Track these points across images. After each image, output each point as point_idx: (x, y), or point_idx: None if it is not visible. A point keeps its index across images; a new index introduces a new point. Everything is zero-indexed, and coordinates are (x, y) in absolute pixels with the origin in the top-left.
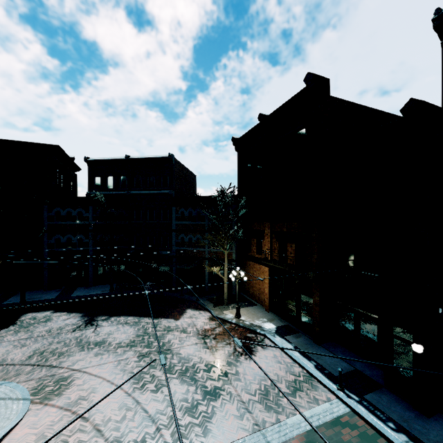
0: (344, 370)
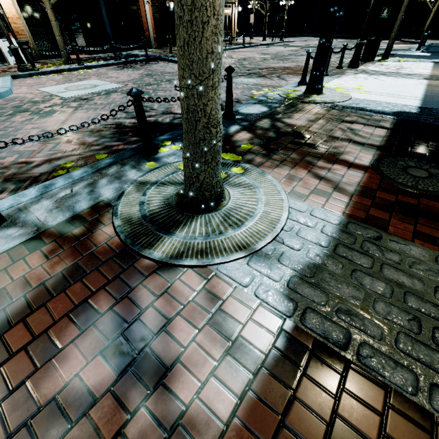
0: None
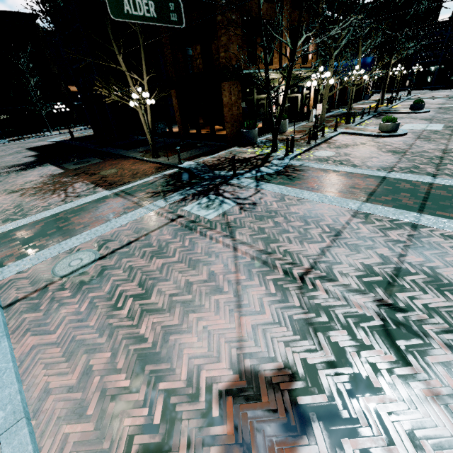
0: None
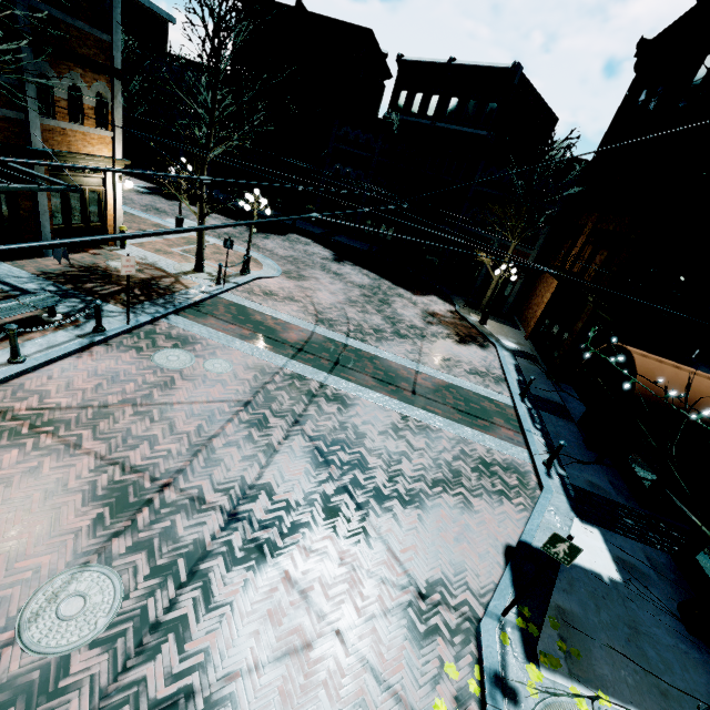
0: (547, 397)
